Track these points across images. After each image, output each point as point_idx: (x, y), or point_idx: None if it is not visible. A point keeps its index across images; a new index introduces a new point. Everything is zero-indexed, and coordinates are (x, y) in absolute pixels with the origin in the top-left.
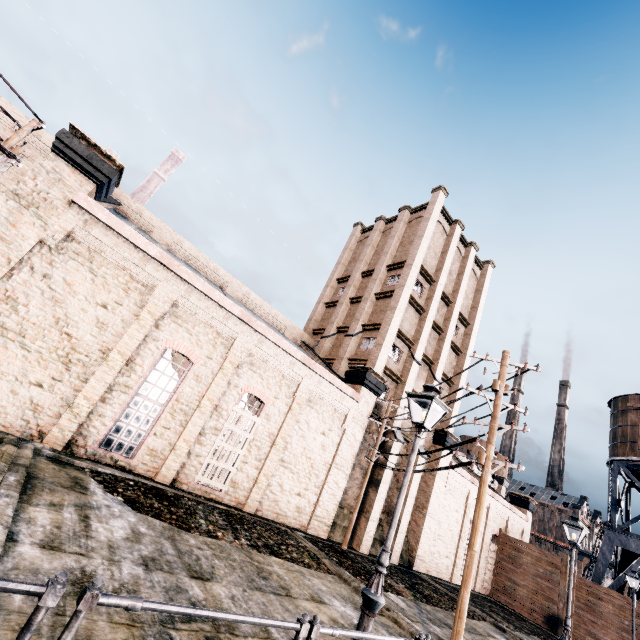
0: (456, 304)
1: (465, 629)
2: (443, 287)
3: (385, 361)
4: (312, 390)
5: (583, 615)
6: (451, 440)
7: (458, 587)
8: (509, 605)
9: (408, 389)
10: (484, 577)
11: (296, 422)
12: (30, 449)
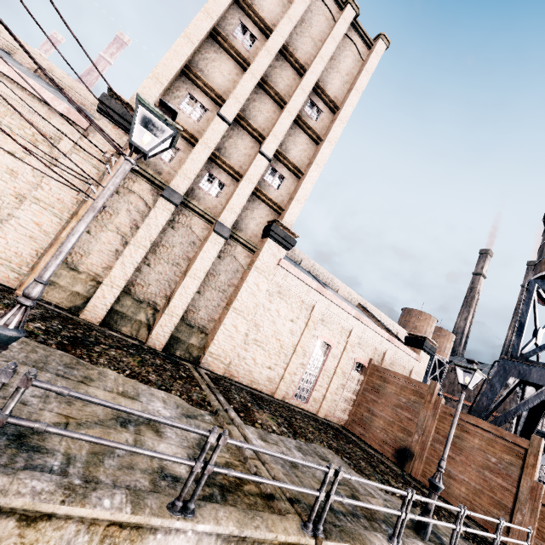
0: (310, 70)
1: (30, 363)
2: (285, 39)
3: (154, 98)
4: None
5: (440, 449)
6: (281, 232)
7: (274, 399)
8: (362, 436)
9: (203, 149)
10: (337, 405)
11: None
12: None
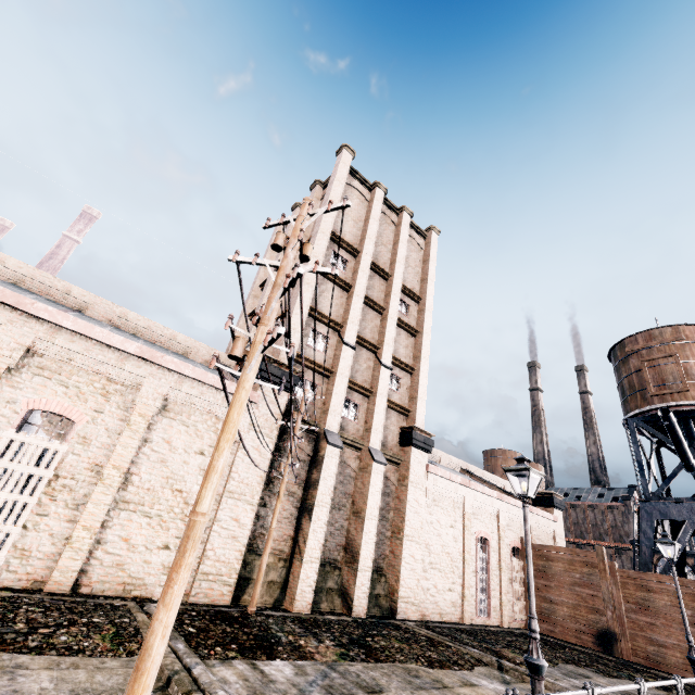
0: (395, 275)
1: (411, 686)
2: (371, 257)
3: (296, 348)
4: (168, 394)
5: (637, 619)
6: (421, 436)
7: (470, 627)
8: (551, 633)
9: (342, 380)
10: (513, 605)
11: (144, 442)
12: None
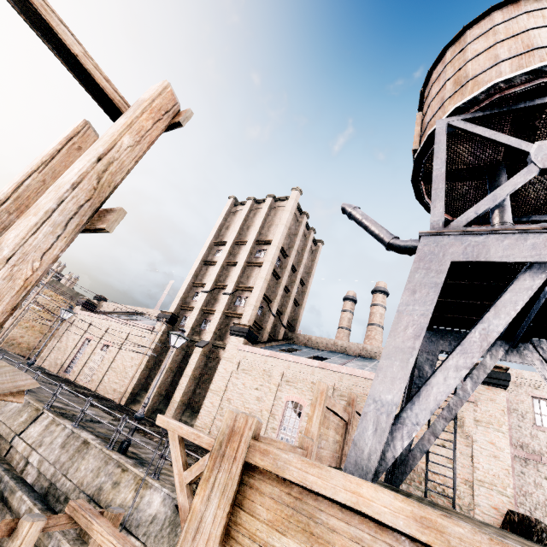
0: (249, 240)
1: (68, 398)
2: (233, 240)
3: (177, 303)
4: (130, 334)
5: None
6: (237, 328)
7: None
8: None
9: (196, 310)
10: None
11: (121, 350)
12: (40, 367)
